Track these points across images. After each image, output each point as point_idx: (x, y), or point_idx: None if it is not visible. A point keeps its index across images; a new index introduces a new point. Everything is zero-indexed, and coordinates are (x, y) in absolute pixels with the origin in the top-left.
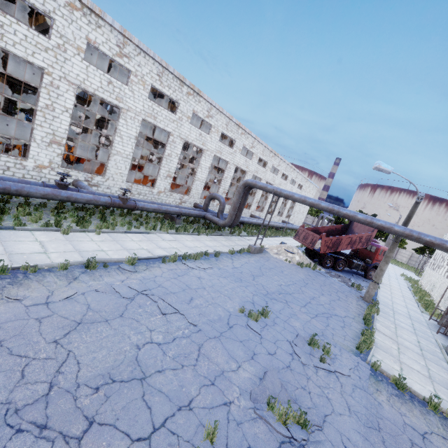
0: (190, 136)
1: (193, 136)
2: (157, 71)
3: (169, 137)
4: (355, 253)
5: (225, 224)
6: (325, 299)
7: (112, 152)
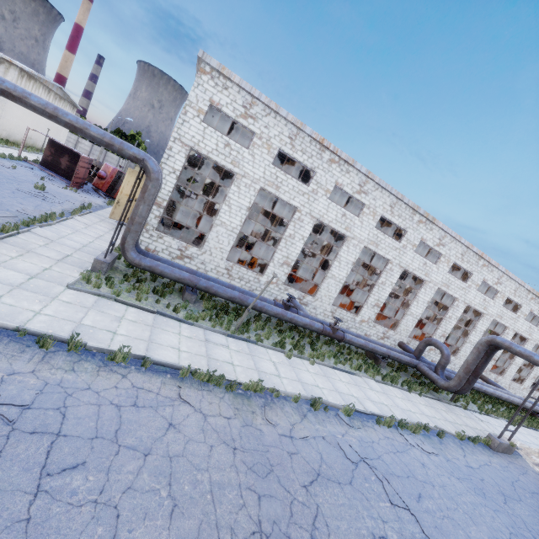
0: (412, 265)
1: (415, 265)
2: (390, 203)
3: (386, 264)
4: None
5: (448, 387)
6: None
7: (327, 275)
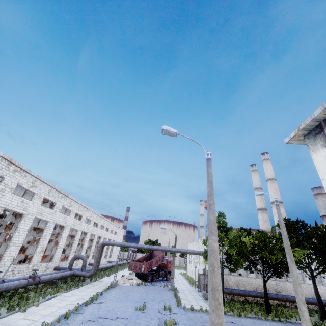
0: (59, 220)
1: (60, 219)
2: (48, 190)
3: (46, 224)
4: (158, 267)
5: (91, 274)
6: (158, 295)
7: (10, 244)
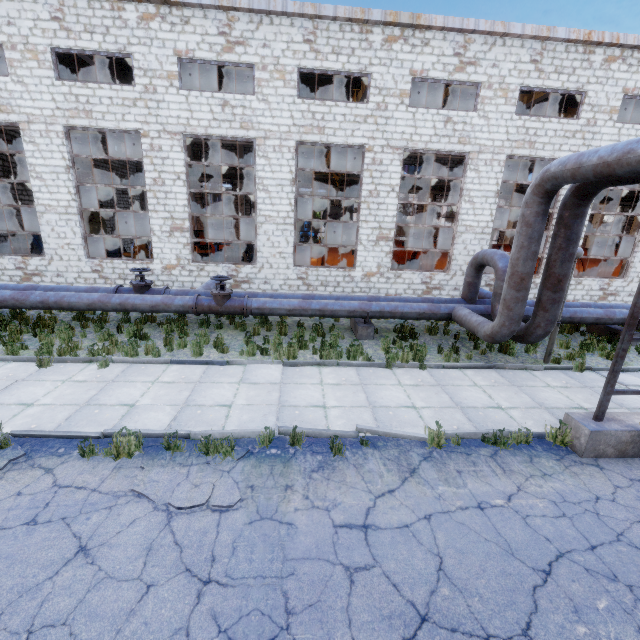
0: (418, 136)
1: (427, 133)
2: (303, 35)
3: (363, 157)
4: None
5: (493, 333)
6: None
7: (257, 220)
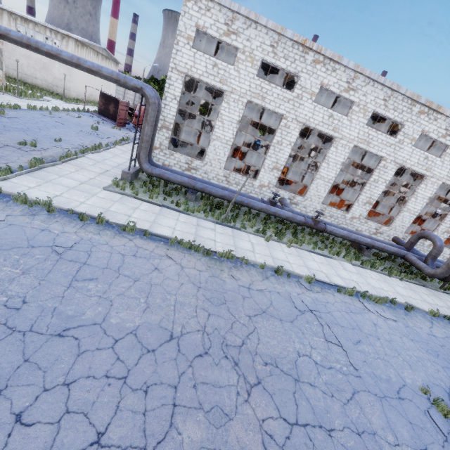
0: (409, 161)
1: (414, 160)
2: (384, 96)
3: (379, 162)
4: None
5: (435, 274)
6: None
7: (316, 176)
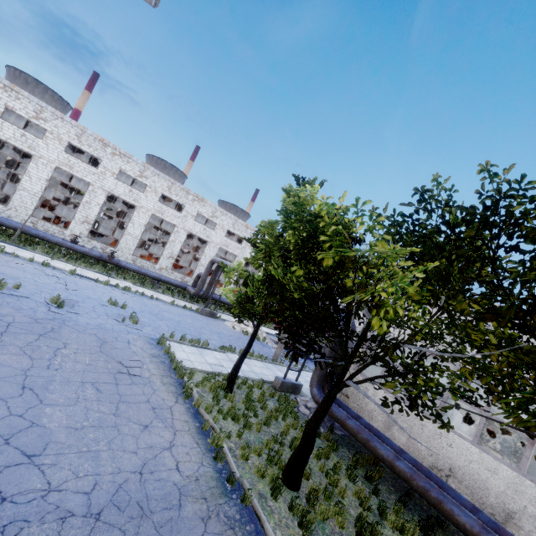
0: (194, 230)
1: (197, 230)
2: (168, 185)
3: (174, 228)
4: None
5: (194, 292)
6: (215, 338)
7: (125, 232)
